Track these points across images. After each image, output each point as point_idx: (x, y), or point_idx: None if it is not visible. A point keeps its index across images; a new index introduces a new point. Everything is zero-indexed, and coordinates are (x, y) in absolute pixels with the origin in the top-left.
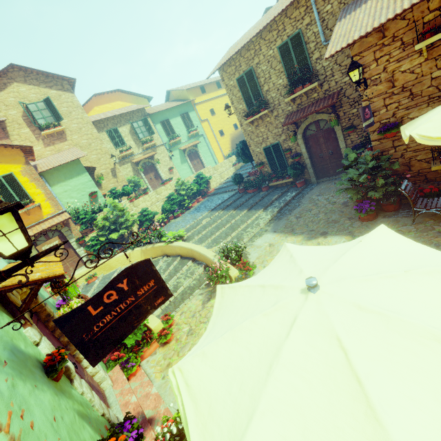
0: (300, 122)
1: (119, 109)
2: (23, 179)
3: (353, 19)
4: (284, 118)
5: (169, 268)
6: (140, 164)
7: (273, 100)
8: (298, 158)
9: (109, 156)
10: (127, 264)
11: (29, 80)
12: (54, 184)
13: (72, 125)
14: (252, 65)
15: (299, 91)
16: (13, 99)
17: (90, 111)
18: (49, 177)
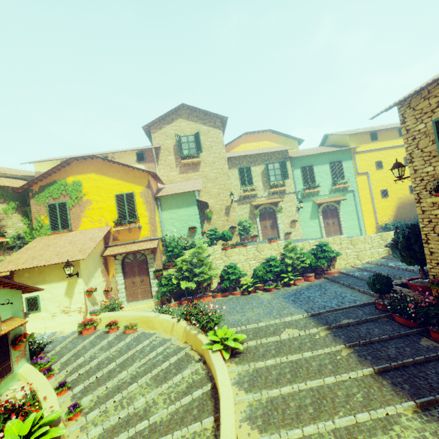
0: None
1: (262, 149)
2: (139, 200)
3: None
4: None
5: (182, 400)
6: (260, 208)
7: None
8: None
9: (229, 193)
10: (168, 334)
11: (191, 117)
12: (165, 209)
13: (208, 158)
14: None
15: None
16: (173, 131)
17: (236, 147)
18: (164, 202)
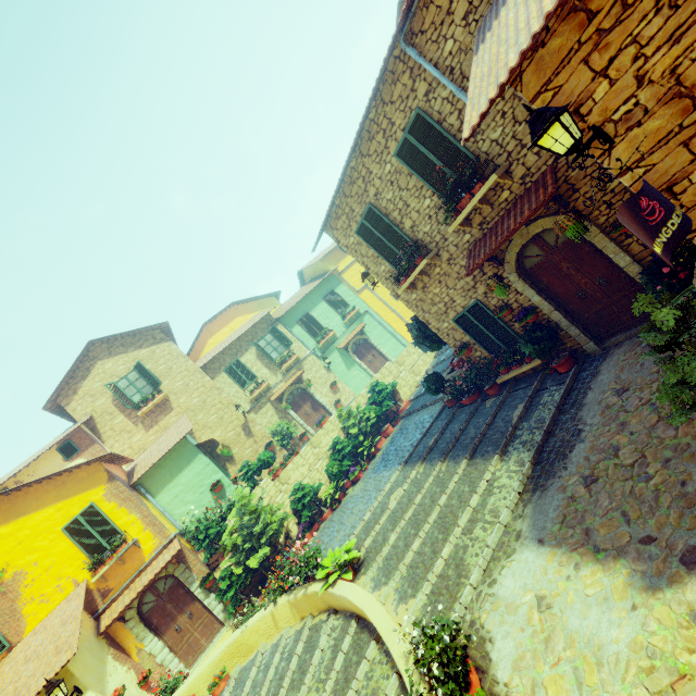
0: (499, 252)
1: (238, 330)
2: (109, 506)
3: (498, 32)
4: (466, 258)
5: (334, 666)
6: (285, 397)
7: (429, 236)
8: (531, 317)
9: (234, 408)
10: (275, 635)
11: (115, 350)
12: (158, 491)
13: (175, 384)
14: (369, 201)
15: (467, 203)
16: (99, 384)
17: (204, 348)
18: (150, 482)
